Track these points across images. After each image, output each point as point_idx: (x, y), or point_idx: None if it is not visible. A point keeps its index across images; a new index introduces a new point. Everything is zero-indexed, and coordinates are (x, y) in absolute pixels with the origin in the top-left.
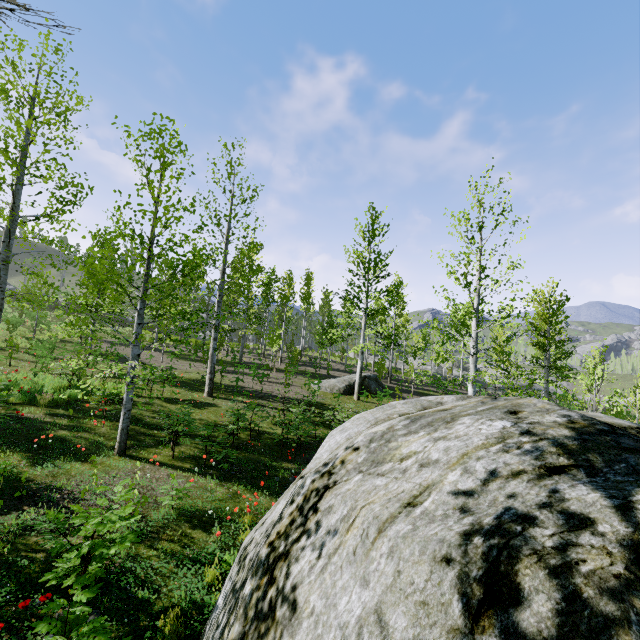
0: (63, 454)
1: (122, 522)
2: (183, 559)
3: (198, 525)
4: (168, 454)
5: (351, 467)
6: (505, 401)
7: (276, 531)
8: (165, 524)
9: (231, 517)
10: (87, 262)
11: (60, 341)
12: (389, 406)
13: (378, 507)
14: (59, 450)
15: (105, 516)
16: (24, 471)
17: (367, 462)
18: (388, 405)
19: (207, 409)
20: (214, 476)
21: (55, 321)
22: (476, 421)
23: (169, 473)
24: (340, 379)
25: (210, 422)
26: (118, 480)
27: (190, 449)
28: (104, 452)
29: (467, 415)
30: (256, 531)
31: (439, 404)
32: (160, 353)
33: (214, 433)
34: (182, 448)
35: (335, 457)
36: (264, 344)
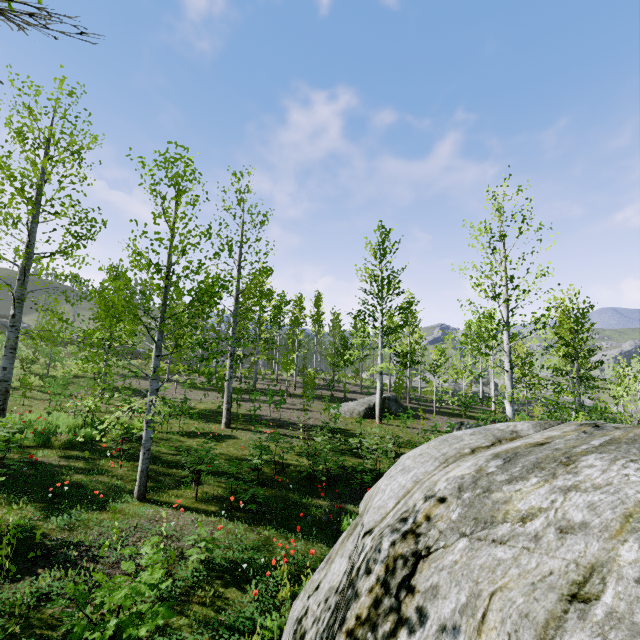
0: (79, 502)
1: (150, 590)
2: (218, 627)
3: (231, 582)
4: (190, 496)
5: (444, 526)
6: (620, 431)
7: (354, 614)
8: (194, 583)
9: (266, 569)
10: (103, 295)
11: (73, 377)
12: (454, 438)
13: (520, 597)
14: (75, 498)
15: (133, 587)
16: (38, 525)
17: (467, 520)
18: (452, 437)
19: (226, 442)
20: (242, 520)
21: (68, 357)
22: (612, 463)
23: (193, 518)
24: (359, 402)
25: (231, 456)
26: (139, 530)
27: (213, 489)
28: (123, 497)
29: (587, 453)
30: (309, 598)
31: (514, 433)
32: (173, 384)
33: (236, 469)
34: (205, 488)
35: (414, 510)
36: (277, 369)
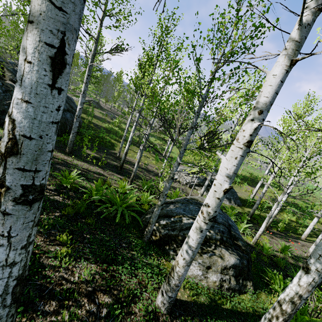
0: None
1: None
2: None
3: None
4: None
5: None
6: None
7: None
8: None
9: None
10: None
11: None
12: None
13: None
14: None
15: None
16: None
17: None
18: None
19: None
20: None
21: None
22: None
23: None
24: None
25: None
26: None
27: None
28: None
29: None
30: None
31: None
32: None
33: None
34: None
35: None
36: None
